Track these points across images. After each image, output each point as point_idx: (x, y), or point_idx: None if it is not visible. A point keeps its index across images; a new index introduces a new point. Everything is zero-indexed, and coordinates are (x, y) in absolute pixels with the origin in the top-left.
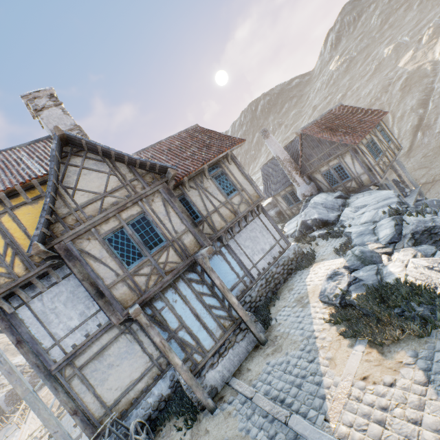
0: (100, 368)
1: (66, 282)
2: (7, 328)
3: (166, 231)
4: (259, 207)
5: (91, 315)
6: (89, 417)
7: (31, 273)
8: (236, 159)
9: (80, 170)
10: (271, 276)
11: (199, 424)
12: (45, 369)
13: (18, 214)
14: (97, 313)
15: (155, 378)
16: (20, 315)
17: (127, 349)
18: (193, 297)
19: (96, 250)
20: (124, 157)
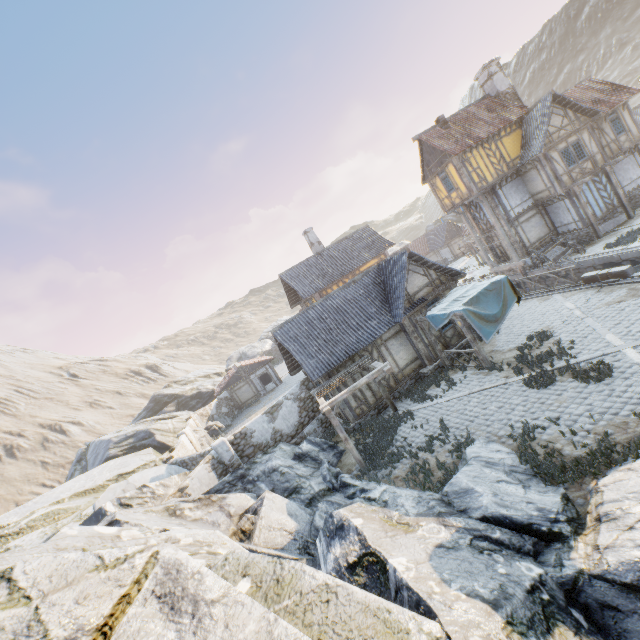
0: (527, 226)
1: (514, 182)
2: (492, 199)
3: (587, 151)
4: (636, 146)
5: (524, 201)
6: (523, 245)
7: (509, 172)
8: (628, 106)
9: (551, 114)
10: (633, 197)
11: (591, 243)
12: (506, 221)
13: (502, 142)
14: (527, 200)
15: (550, 239)
16: (498, 193)
17: (539, 222)
18: (594, 190)
19: (556, 157)
20: (576, 106)
